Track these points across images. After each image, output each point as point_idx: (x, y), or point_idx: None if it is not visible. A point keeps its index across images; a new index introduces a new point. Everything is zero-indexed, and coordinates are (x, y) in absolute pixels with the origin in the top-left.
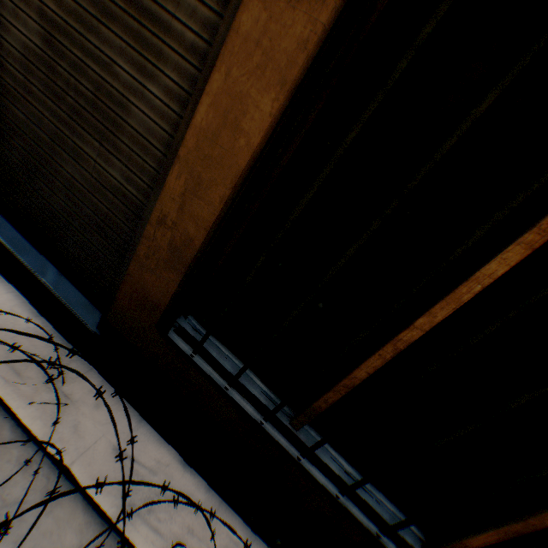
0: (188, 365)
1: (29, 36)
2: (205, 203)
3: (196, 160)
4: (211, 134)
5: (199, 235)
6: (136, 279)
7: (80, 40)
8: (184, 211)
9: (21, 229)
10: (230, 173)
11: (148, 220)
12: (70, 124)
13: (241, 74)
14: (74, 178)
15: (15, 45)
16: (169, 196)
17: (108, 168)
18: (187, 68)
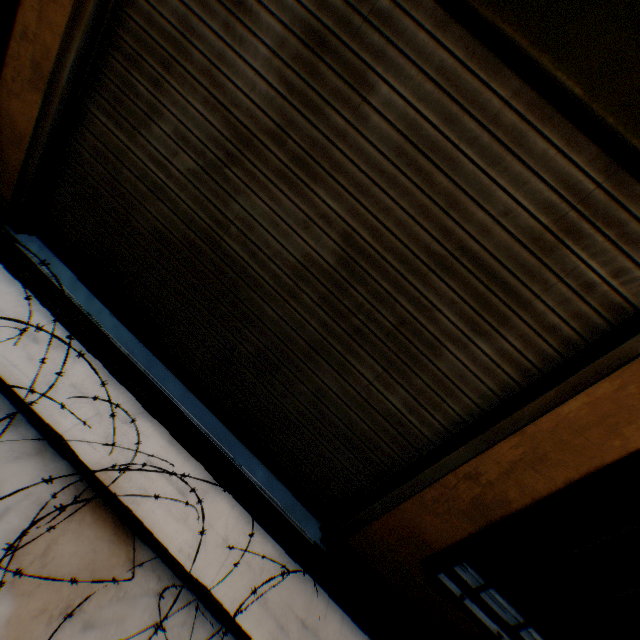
0: (453, 604)
1: (317, 249)
2: (541, 477)
3: (546, 440)
4: (576, 426)
5: (520, 500)
6: (409, 515)
7: (393, 275)
8: (509, 476)
9: (219, 414)
10: (588, 462)
11: (448, 467)
12: (345, 341)
13: (637, 392)
14: (330, 389)
15: (291, 250)
16: (494, 459)
17: (386, 393)
18: (537, 341)
